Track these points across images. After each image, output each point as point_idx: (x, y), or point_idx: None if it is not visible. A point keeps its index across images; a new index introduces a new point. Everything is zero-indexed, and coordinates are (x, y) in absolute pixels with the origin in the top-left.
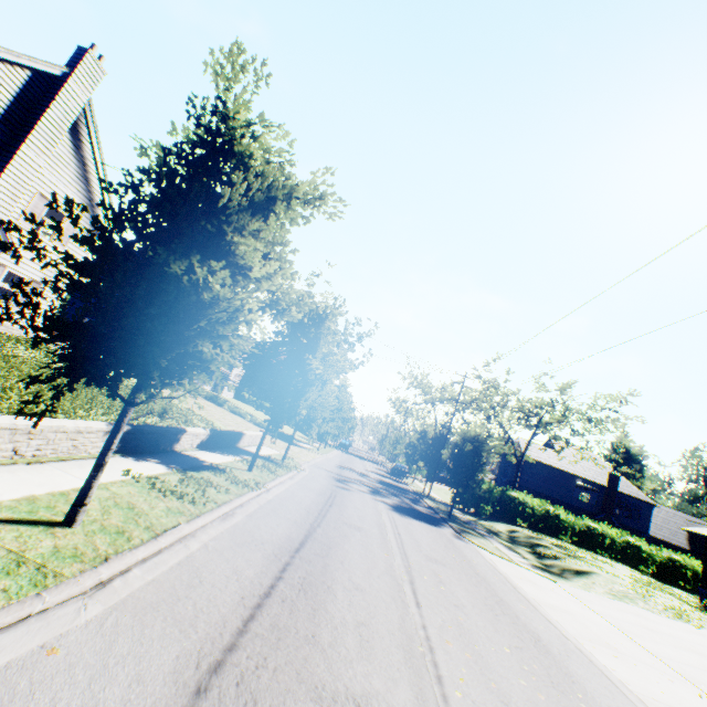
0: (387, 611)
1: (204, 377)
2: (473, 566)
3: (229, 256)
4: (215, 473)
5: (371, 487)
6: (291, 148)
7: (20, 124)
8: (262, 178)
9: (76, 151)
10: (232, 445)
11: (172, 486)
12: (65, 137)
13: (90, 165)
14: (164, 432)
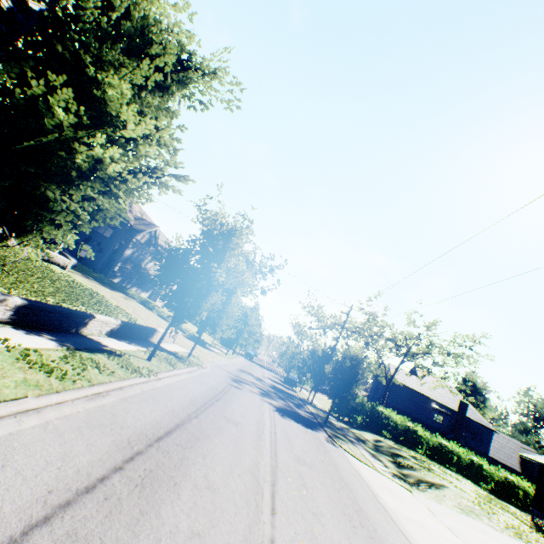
0: (234, 518)
1: (50, 229)
2: (339, 470)
3: (100, 105)
4: (110, 356)
5: (263, 390)
6: (190, 22)
7: None
8: (142, 21)
9: None
10: (144, 339)
11: (49, 361)
12: None
13: None
14: (68, 314)
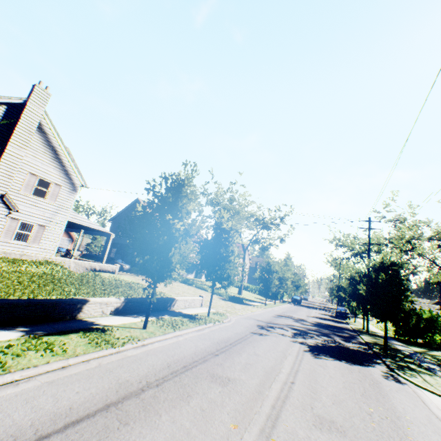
0: None
1: None
2: (402, 428)
3: None
4: (84, 334)
5: (299, 330)
6: None
7: (7, 136)
8: None
9: (48, 144)
10: (163, 309)
11: None
12: (38, 138)
13: (59, 150)
14: (52, 303)
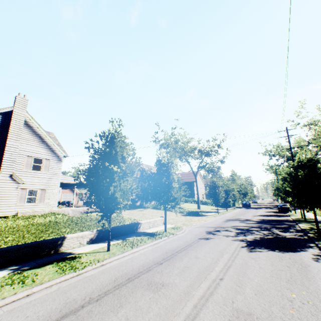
0: None
1: None
2: None
3: None
4: (57, 264)
5: (242, 229)
6: None
7: (6, 135)
8: None
9: (34, 134)
10: (131, 232)
11: None
12: (27, 131)
13: (43, 136)
14: (37, 244)
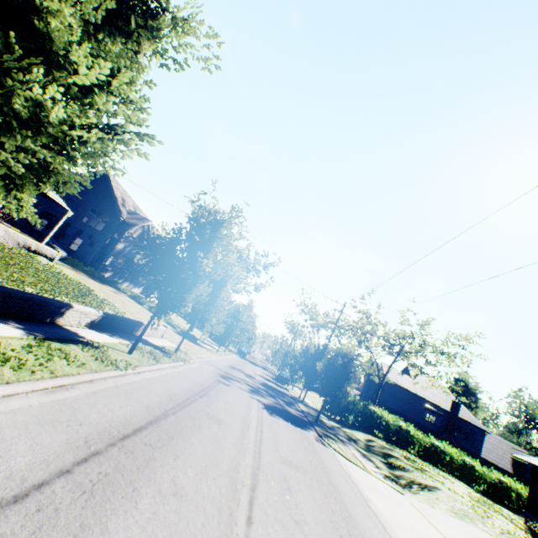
0: (201, 531)
1: None
2: (327, 472)
3: (44, 42)
4: (84, 348)
5: (252, 387)
6: None
7: None
8: None
9: None
10: (130, 332)
11: (8, 349)
12: None
13: None
14: (41, 302)
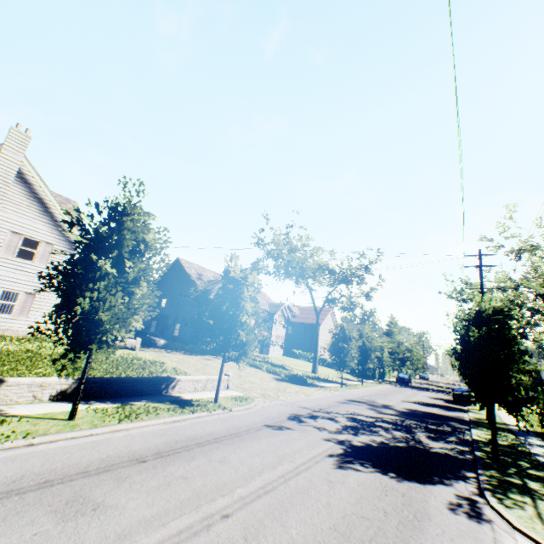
0: None
1: None
2: None
3: None
4: None
5: (360, 421)
6: None
7: None
8: None
9: (33, 197)
10: (153, 393)
11: None
12: (20, 189)
13: (49, 203)
14: None
